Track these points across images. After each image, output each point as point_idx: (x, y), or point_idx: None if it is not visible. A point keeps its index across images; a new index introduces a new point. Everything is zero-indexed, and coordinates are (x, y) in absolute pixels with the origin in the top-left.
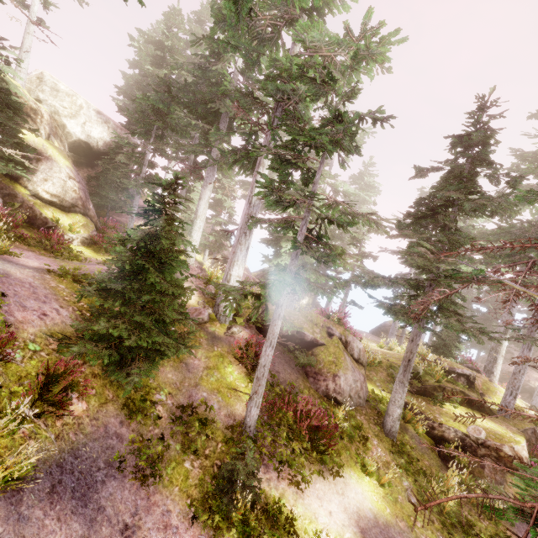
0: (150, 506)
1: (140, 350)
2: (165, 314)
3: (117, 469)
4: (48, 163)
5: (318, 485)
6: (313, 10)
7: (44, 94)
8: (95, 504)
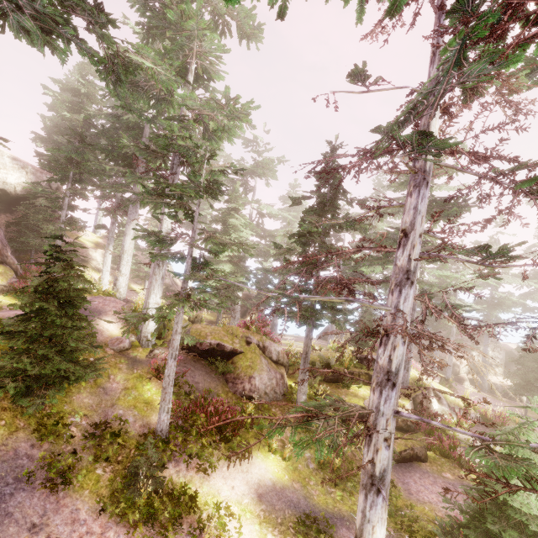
0: (60, 507)
1: (48, 379)
2: (68, 345)
3: (27, 483)
4: None
5: (225, 468)
6: (202, 73)
7: None
8: (3, 511)
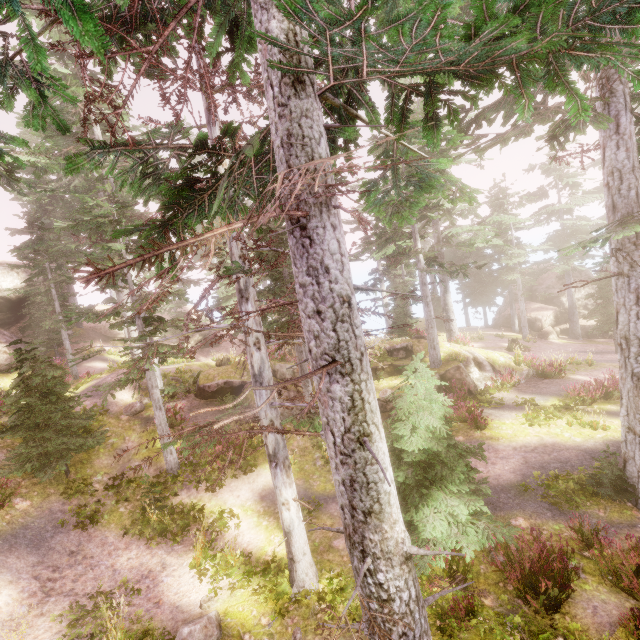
0: (92, 538)
1: (57, 454)
2: (61, 424)
3: (63, 528)
4: None
5: (232, 484)
6: None
7: None
8: (47, 548)
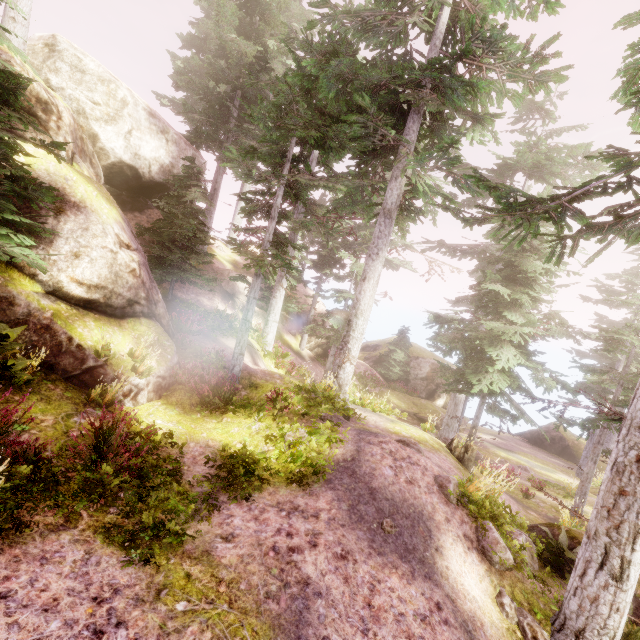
0: None
1: None
2: None
3: None
4: (78, 216)
5: None
6: None
7: (59, 76)
8: None
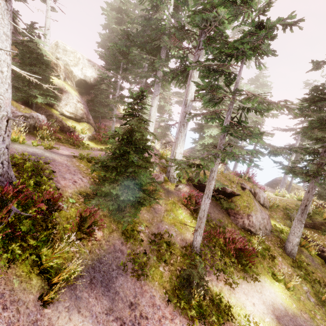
0: (143, 292)
1: (129, 202)
2: (141, 180)
3: (122, 270)
4: (66, 94)
5: (243, 285)
6: None
7: (60, 54)
8: (113, 290)
